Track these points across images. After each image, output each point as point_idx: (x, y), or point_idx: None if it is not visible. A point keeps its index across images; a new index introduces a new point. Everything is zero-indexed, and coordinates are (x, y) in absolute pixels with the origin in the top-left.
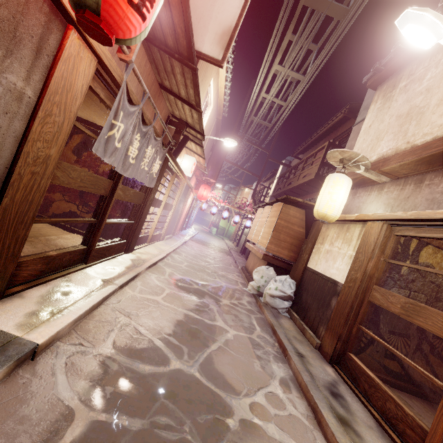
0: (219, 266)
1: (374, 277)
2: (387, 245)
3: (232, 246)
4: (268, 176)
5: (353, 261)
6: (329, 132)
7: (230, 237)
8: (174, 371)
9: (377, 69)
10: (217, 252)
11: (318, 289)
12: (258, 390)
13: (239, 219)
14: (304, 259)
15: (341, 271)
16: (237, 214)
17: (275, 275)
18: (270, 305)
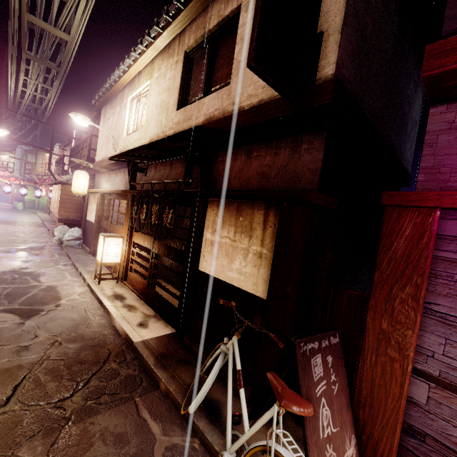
0: (30, 236)
1: (102, 217)
2: (104, 203)
3: (48, 217)
4: (65, 142)
5: (96, 212)
6: (98, 117)
7: (44, 208)
8: (6, 271)
9: (96, 100)
10: (26, 228)
11: (90, 229)
12: (50, 268)
13: (41, 193)
14: (85, 216)
15: (94, 218)
16: (38, 189)
17: (69, 229)
18: (68, 246)
